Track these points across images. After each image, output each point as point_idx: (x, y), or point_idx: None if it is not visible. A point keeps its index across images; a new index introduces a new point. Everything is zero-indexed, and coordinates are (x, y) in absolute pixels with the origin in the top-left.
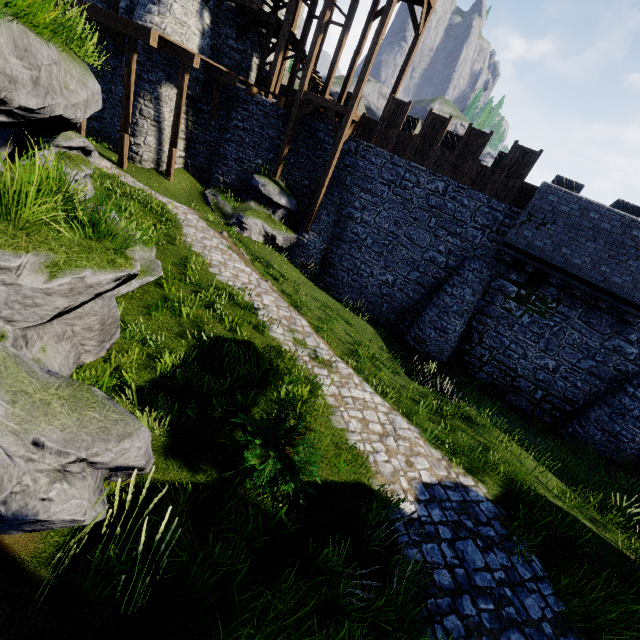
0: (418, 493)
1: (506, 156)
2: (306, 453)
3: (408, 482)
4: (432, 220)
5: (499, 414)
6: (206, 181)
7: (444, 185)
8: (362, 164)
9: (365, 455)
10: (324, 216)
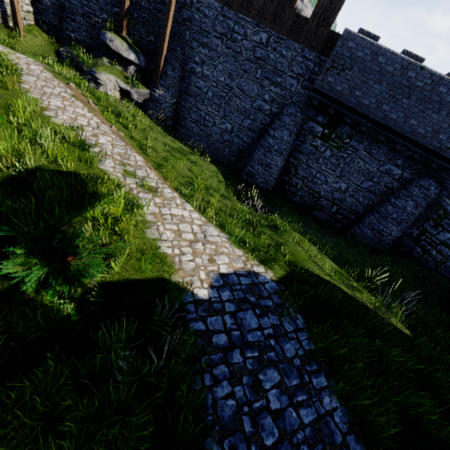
0: (213, 281)
1: (317, 3)
2: (88, 258)
3: (206, 274)
4: (258, 71)
5: (304, 224)
6: (61, 39)
7: (267, 36)
8: (197, 17)
9: (171, 257)
10: (170, 71)
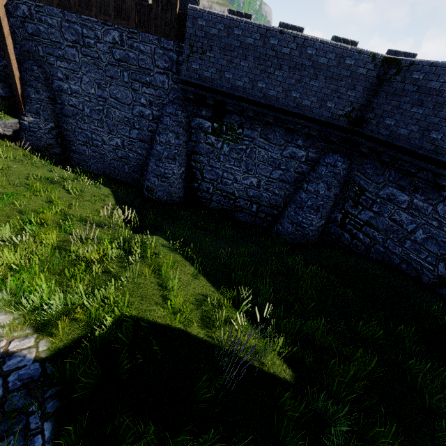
0: None
1: None
2: None
3: None
4: (125, 74)
5: (214, 234)
6: None
7: (118, 34)
8: (43, 29)
9: None
10: (33, 94)
